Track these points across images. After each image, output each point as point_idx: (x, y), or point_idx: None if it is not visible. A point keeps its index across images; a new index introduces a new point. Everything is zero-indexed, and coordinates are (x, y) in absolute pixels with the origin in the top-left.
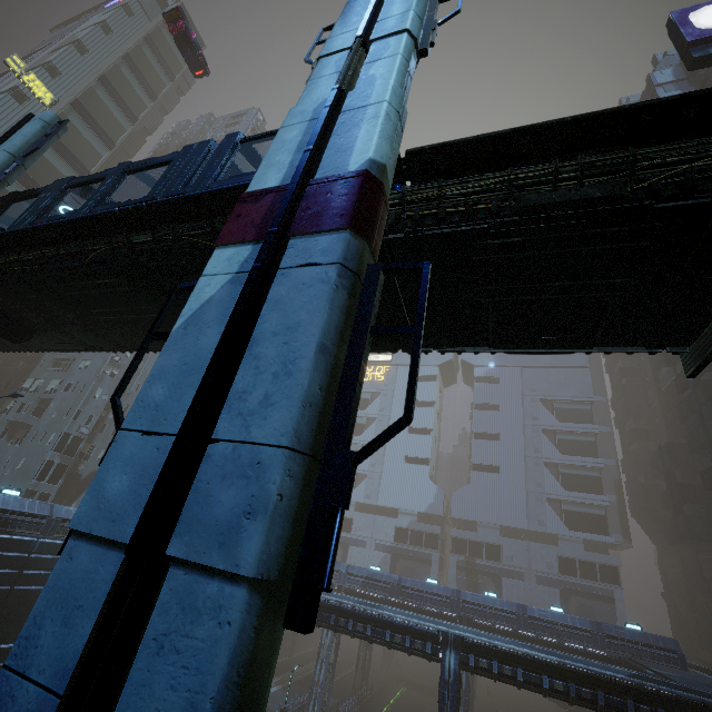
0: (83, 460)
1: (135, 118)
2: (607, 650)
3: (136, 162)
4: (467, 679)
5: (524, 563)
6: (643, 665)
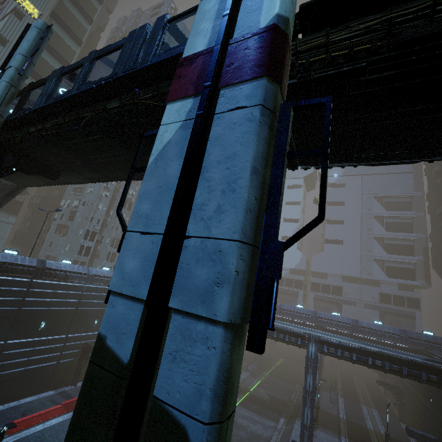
0: (99, 243)
1: (91, 20)
2: (409, 345)
3: (100, 50)
4: (320, 356)
5: (357, 296)
6: (433, 354)
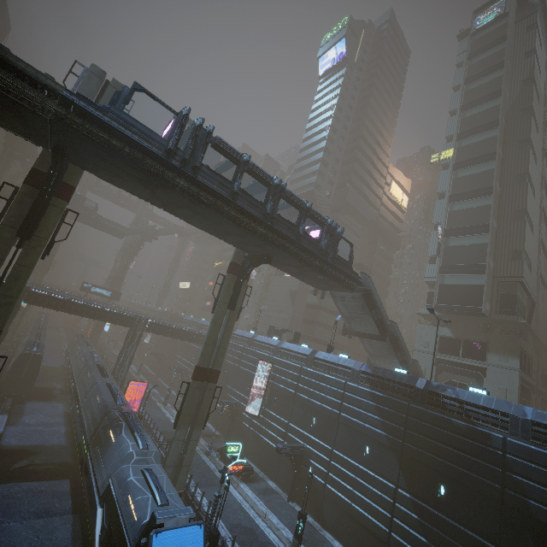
0: None
1: (498, 92)
2: None
3: None
4: None
5: None
6: None
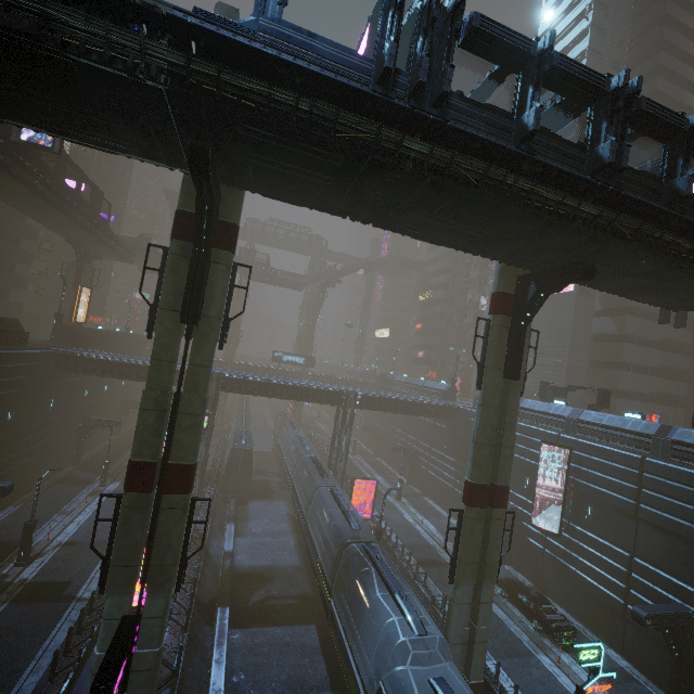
0: None
1: None
2: None
3: None
4: None
5: None
6: None
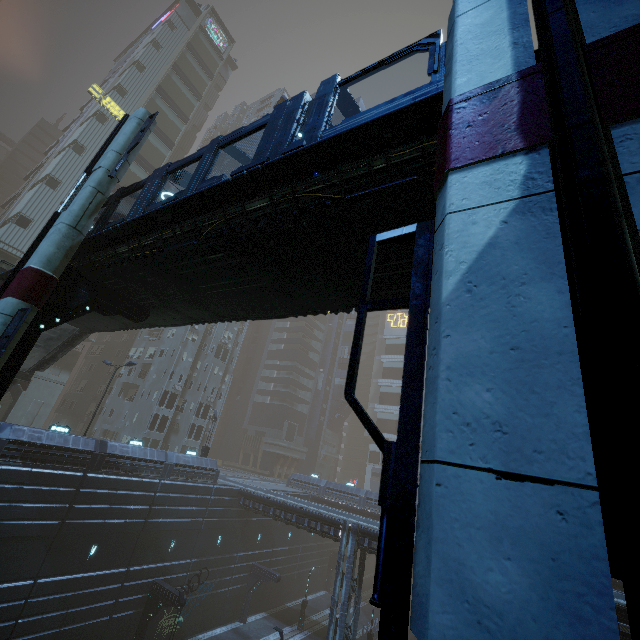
0: (179, 411)
1: (186, 118)
2: None
3: (227, 135)
4: None
5: None
6: None
